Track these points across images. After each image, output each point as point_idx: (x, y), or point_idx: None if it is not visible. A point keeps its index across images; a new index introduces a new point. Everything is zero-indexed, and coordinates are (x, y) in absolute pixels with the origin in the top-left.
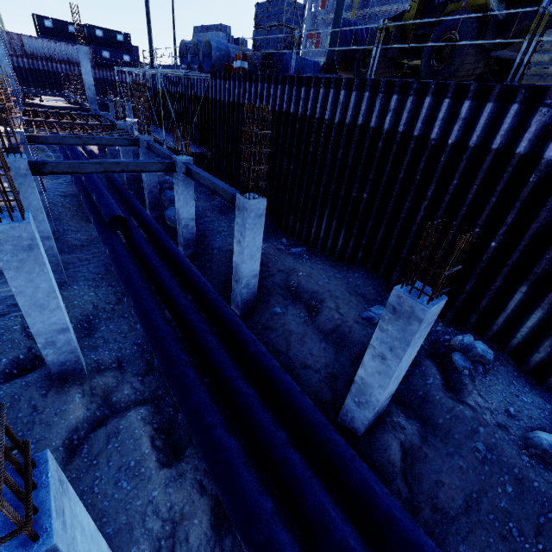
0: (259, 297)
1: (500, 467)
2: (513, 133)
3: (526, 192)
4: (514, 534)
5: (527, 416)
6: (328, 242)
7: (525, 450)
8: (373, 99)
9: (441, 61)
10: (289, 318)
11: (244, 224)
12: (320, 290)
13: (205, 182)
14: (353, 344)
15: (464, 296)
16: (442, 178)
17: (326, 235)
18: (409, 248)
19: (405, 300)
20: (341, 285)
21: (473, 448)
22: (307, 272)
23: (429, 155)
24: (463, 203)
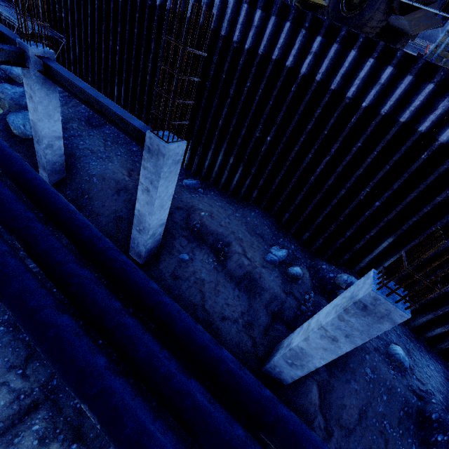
0: (161, 240)
1: (379, 382)
2: (419, 110)
3: (415, 166)
4: (387, 428)
5: (384, 333)
6: (222, 177)
7: (391, 365)
8: (292, 33)
9: (348, 8)
10: (198, 265)
11: (158, 172)
12: (225, 232)
13: (84, 96)
14: (264, 290)
15: (343, 240)
16: (347, 137)
17: (220, 170)
18: (304, 195)
19: (383, 303)
20: (241, 225)
21: (363, 373)
22: (208, 211)
23: (341, 113)
24: (361, 165)
